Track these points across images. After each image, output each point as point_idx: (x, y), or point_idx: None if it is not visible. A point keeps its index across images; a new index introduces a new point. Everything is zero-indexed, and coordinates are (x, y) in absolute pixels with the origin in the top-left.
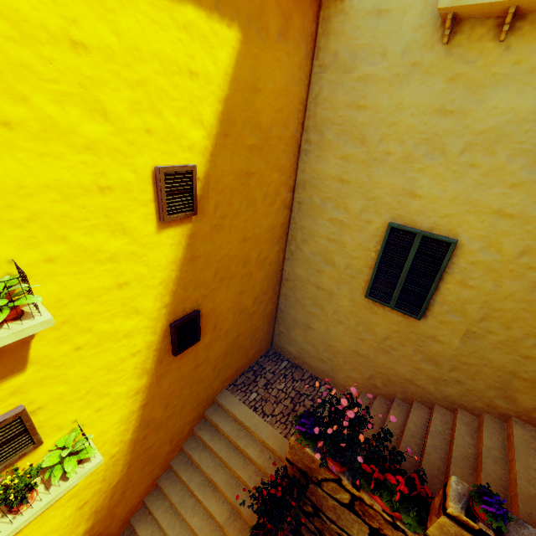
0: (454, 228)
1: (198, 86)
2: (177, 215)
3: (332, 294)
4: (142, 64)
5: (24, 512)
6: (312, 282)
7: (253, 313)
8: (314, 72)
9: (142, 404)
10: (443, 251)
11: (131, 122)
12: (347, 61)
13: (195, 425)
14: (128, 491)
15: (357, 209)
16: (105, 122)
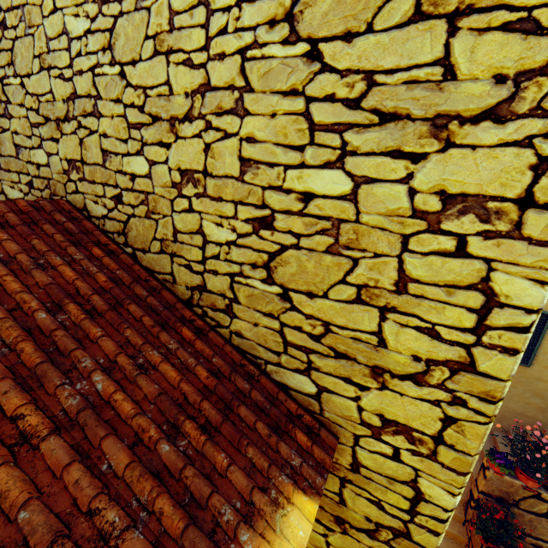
0: None
1: None
2: None
3: None
4: None
5: None
6: None
7: None
8: None
9: None
10: (544, 320)
11: None
12: None
13: None
14: None
15: None
16: None
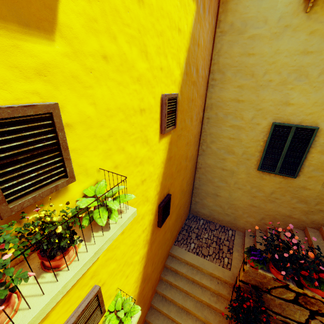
0: (315, 120)
1: (180, 39)
2: (169, 128)
3: (233, 172)
4: (163, 20)
5: None
6: (219, 167)
7: (185, 192)
8: (217, 36)
9: (144, 266)
10: (310, 135)
11: (155, 62)
12: (240, 27)
13: (161, 273)
14: None
15: (249, 117)
16: (146, 61)
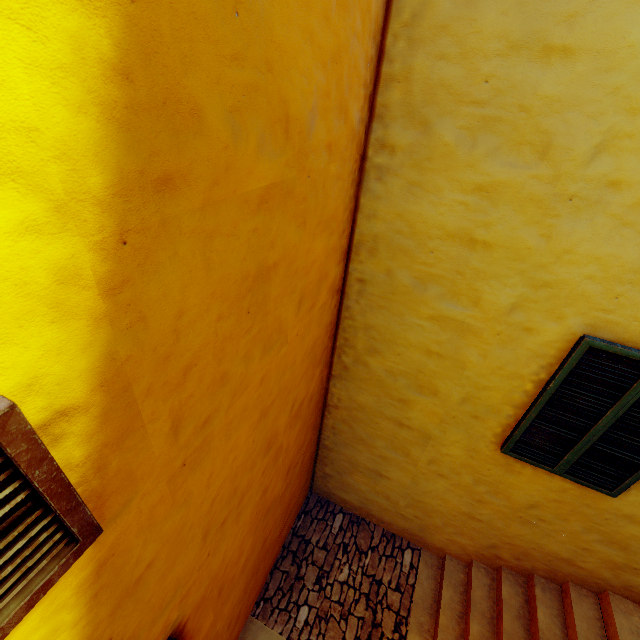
0: None
1: None
2: None
3: (428, 436)
4: None
5: None
6: (389, 416)
7: (285, 489)
8: None
9: None
10: None
11: None
12: None
13: None
14: None
15: (502, 303)
16: None
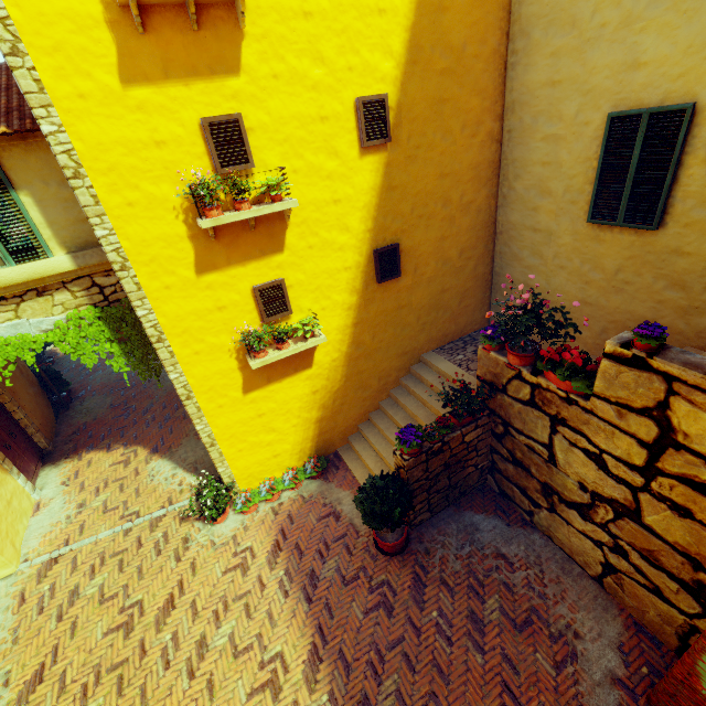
0: (691, 88)
1: (387, 21)
2: (374, 141)
3: (550, 234)
4: (344, 16)
5: (284, 350)
6: (528, 226)
7: (459, 269)
8: None
9: (354, 323)
10: (677, 125)
11: (339, 64)
12: None
13: (401, 376)
14: (346, 406)
15: (572, 113)
16: (323, 67)
